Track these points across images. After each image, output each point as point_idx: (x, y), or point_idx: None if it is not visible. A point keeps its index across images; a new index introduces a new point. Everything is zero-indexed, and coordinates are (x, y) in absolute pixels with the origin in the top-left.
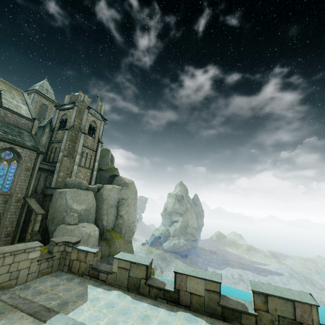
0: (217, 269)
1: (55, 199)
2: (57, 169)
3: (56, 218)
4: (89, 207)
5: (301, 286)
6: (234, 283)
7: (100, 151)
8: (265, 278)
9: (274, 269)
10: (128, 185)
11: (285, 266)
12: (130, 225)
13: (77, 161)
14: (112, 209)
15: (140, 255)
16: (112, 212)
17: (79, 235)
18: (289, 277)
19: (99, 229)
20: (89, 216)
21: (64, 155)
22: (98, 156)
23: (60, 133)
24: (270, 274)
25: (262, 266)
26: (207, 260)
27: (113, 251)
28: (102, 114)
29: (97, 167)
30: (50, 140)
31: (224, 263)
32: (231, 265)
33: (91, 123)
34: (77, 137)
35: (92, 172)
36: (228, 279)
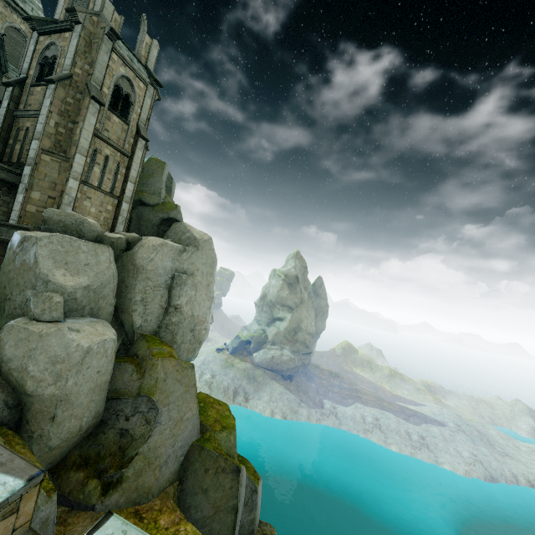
0: (339, 404)
1: (10, 253)
2: (25, 181)
3: (9, 300)
4: (97, 284)
5: (473, 446)
6: (365, 430)
7: (141, 158)
8: (416, 428)
9: (432, 415)
10: (198, 243)
11: (449, 411)
12: (196, 328)
13: (79, 169)
14: (158, 293)
15: (212, 367)
16: (157, 298)
17: (61, 351)
18: (455, 430)
19: (125, 332)
20: (98, 302)
21: (42, 149)
22: (136, 170)
23: (38, 94)
24: (426, 423)
25: (412, 407)
26: (325, 387)
27: (149, 386)
28: (152, 68)
29: (131, 194)
30: (12, 108)
31: (352, 396)
32: (363, 400)
33: (119, 81)
34: (81, 108)
35: (119, 204)
36: (355, 422)
